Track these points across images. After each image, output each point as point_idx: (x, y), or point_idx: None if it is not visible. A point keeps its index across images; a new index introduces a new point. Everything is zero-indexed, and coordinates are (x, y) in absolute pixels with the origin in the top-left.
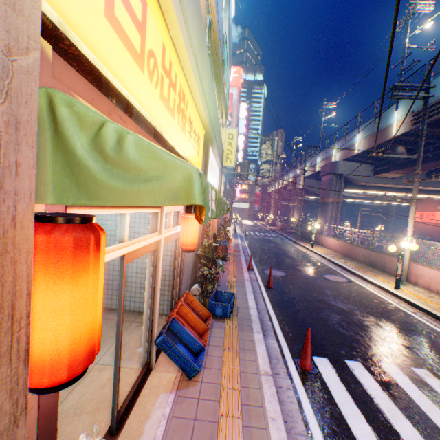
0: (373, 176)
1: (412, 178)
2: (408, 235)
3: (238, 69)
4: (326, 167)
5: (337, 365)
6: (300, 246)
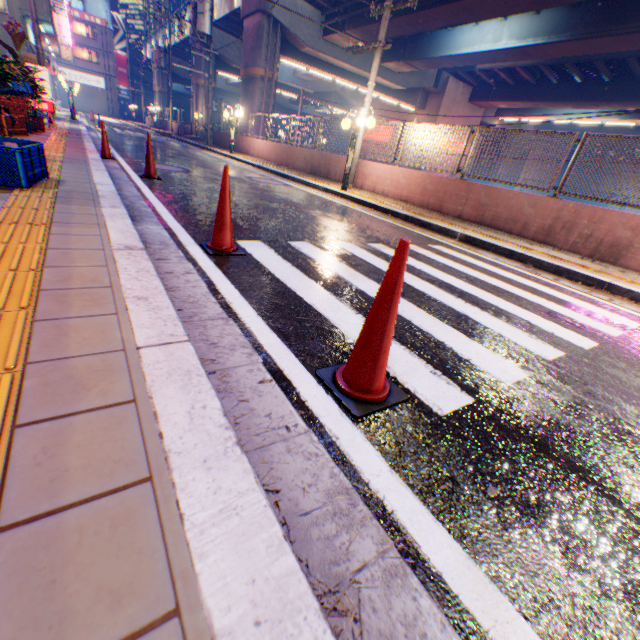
0: (324, 39)
1: (369, 58)
2: (365, 111)
3: None
4: None
5: (277, 247)
6: (214, 154)
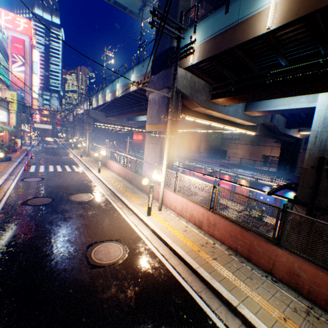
0: (106, 118)
1: (122, 121)
2: (87, 142)
3: (29, 22)
4: (85, 111)
5: (38, 166)
6: (69, 150)
